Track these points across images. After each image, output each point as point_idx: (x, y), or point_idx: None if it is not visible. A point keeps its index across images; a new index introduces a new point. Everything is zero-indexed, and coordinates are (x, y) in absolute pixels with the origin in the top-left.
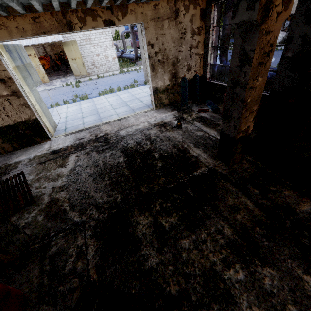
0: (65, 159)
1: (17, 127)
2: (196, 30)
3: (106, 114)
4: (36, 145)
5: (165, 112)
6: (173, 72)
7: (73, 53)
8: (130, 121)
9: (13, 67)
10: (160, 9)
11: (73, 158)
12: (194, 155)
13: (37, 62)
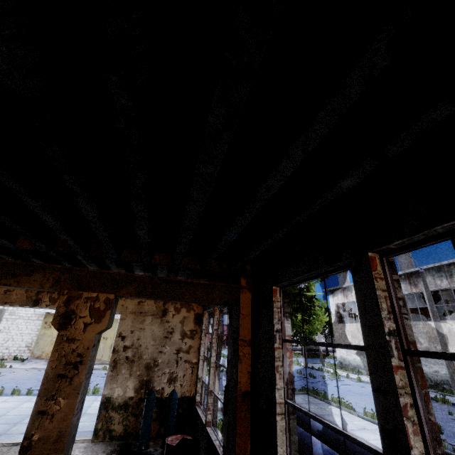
0: None
1: None
2: (188, 333)
3: (23, 428)
4: None
5: (97, 452)
6: (145, 379)
7: (109, 331)
8: None
9: None
10: (145, 305)
11: None
12: None
13: None
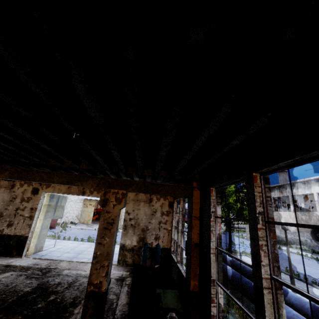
0: (3, 272)
1: (13, 237)
2: (165, 212)
3: (83, 256)
4: (9, 257)
5: (120, 270)
6: (142, 236)
7: None
8: (86, 266)
9: (45, 204)
10: (139, 196)
11: (8, 274)
12: (74, 311)
13: (92, 210)
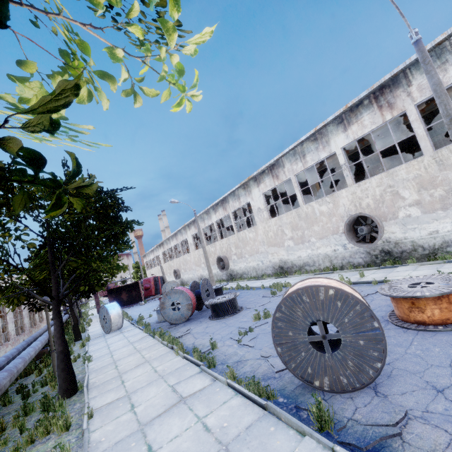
0: None
1: None
2: None
3: None
4: None
5: None
6: None
7: None
8: None
9: None
10: None
11: None
12: None
13: None
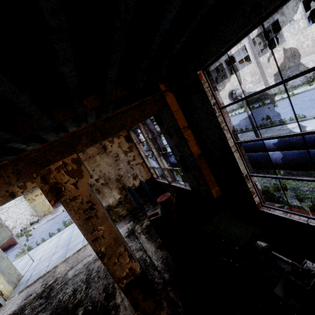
0: None
1: None
2: (127, 150)
3: (74, 243)
4: None
5: (122, 226)
6: (120, 186)
7: None
8: (87, 250)
9: None
10: (88, 152)
11: None
12: (116, 303)
13: (43, 198)
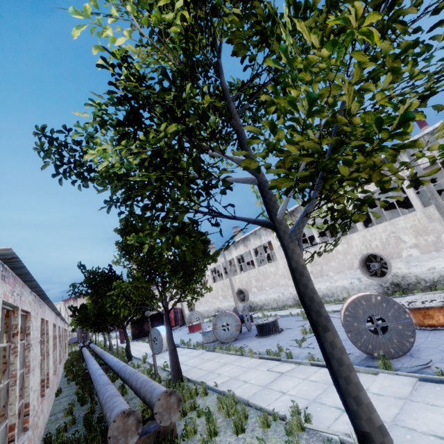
0: None
1: None
2: None
3: None
4: None
5: None
6: None
7: None
8: None
9: None
10: None
11: None
12: None
13: None
